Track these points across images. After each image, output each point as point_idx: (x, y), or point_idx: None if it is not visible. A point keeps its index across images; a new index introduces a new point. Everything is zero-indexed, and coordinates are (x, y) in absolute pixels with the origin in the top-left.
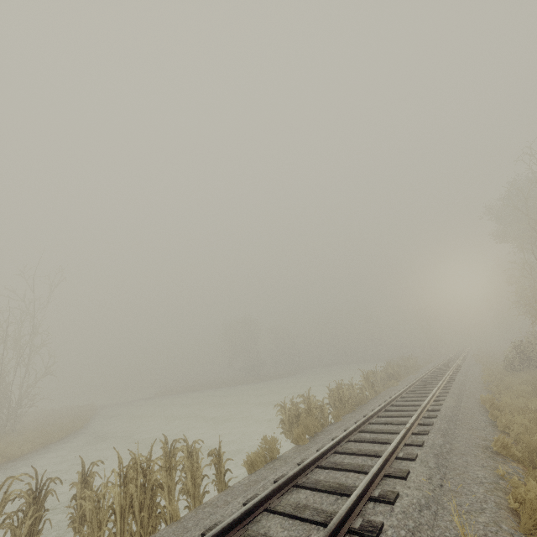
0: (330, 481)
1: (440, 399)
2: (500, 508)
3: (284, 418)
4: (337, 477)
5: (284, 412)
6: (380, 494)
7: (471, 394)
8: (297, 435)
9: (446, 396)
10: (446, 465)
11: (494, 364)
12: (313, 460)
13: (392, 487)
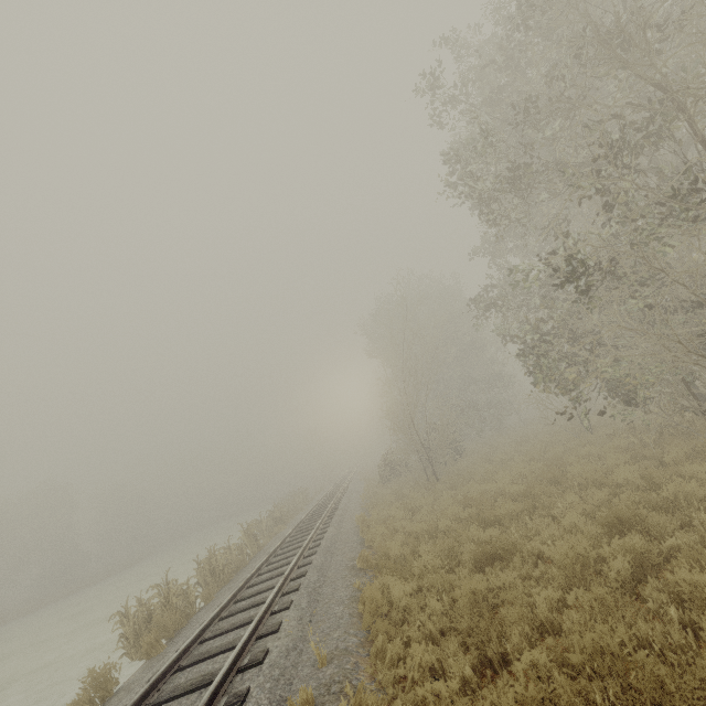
0: (193, 678)
1: (322, 532)
2: (352, 617)
3: (127, 630)
4: (203, 669)
5: (125, 621)
6: (250, 660)
7: (351, 517)
8: (148, 644)
9: (329, 526)
10: (318, 599)
11: (374, 479)
12: (170, 664)
13: (263, 647)
